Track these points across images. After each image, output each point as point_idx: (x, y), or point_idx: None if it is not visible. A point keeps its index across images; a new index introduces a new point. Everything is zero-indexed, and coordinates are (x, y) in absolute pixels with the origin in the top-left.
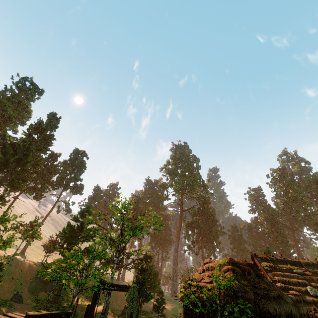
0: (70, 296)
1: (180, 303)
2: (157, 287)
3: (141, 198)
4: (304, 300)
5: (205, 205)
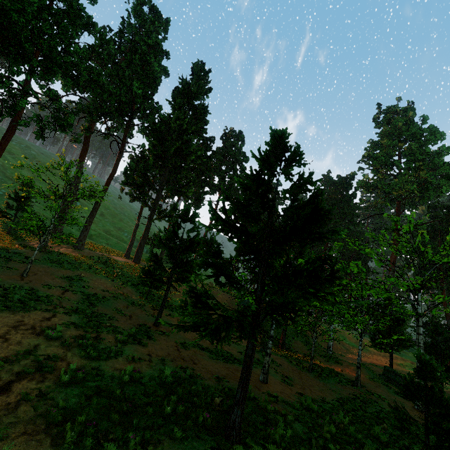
0: (289, 339)
1: (411, 358)
2: (414, 346)
3: (327, 206)
4: None
5: (449, 221)
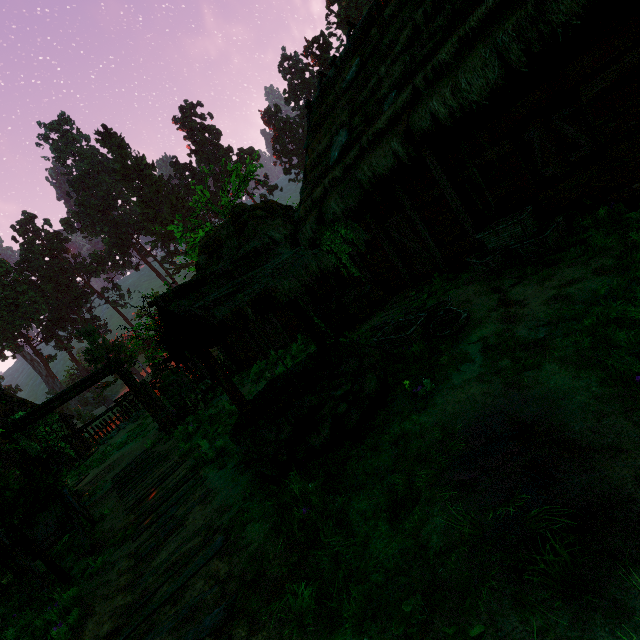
0: None
1: None
2: None
3: (321, 34)
4: (314, 200)
5: None
